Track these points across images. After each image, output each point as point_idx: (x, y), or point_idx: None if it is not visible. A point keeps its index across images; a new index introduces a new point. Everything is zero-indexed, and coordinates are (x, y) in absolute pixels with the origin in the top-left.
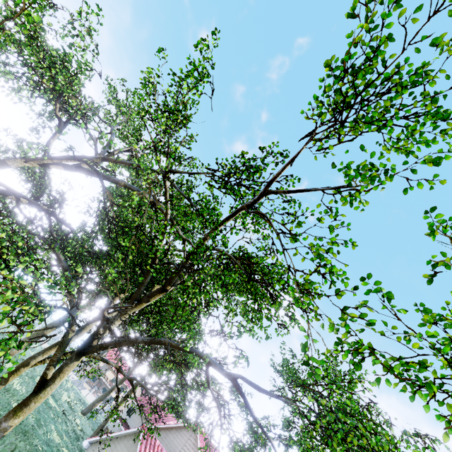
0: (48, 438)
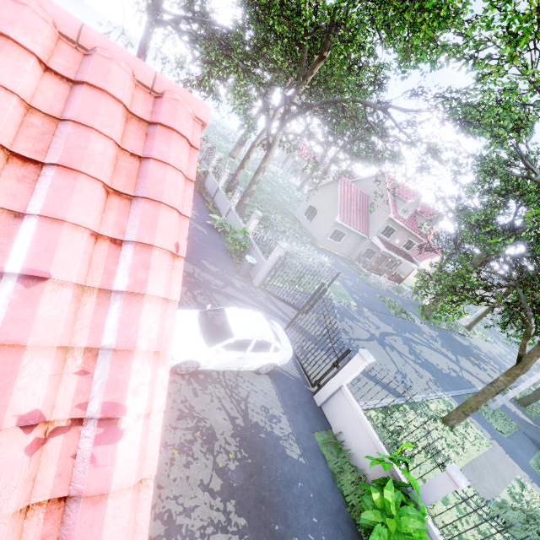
0: (282, 198)
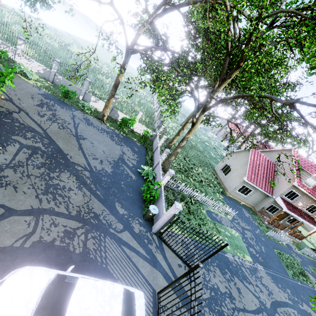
0: (210, 155)
